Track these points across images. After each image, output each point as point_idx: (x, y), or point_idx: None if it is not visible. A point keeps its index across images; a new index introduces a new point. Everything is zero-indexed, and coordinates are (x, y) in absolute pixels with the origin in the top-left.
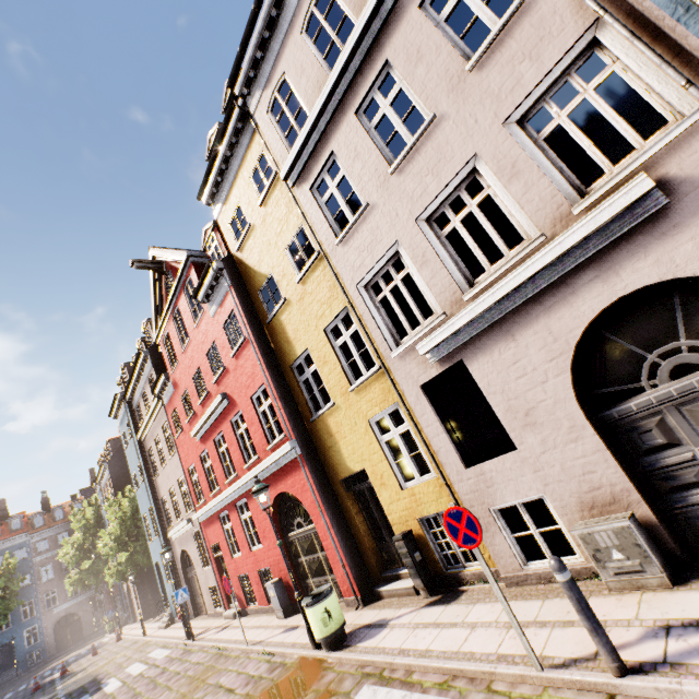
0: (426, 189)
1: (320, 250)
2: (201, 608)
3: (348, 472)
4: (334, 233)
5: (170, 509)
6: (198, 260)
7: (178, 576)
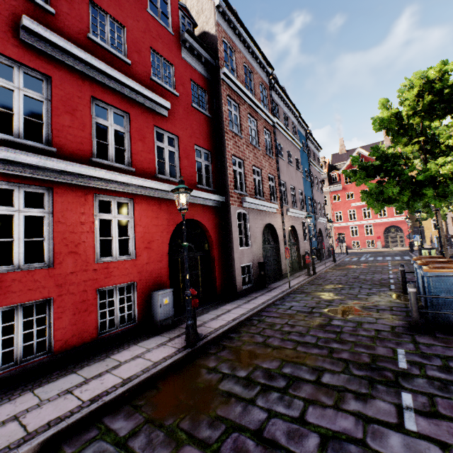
0: None
1: None
2: None
3: (417, 226)
4: None
5: None
6: None
7: None
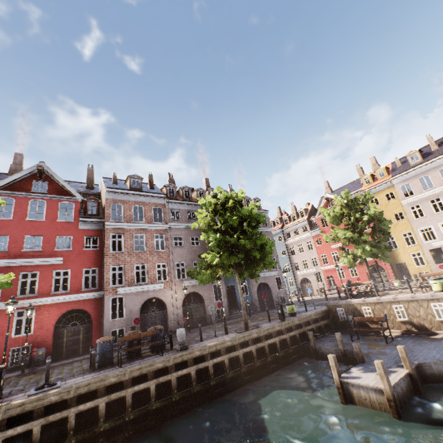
0: (441, 220)
1: (407, 219)
2: (306, 295)
3: (399, 262)
4: (413, 217)
5: (300, 266)
6: None
7: (297, 285)
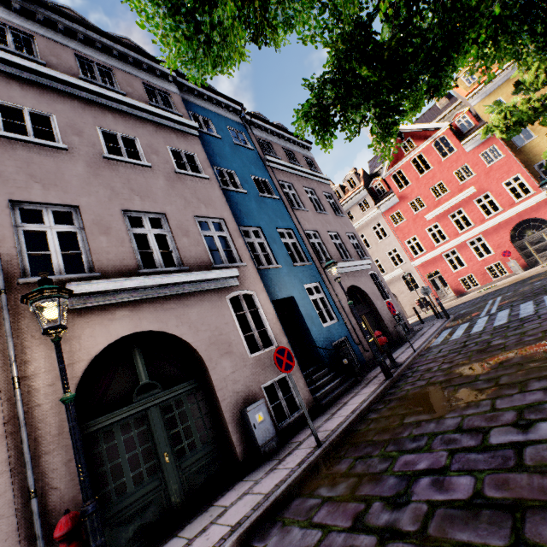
0: None
1: None
2: None
3: None
4: None
5: None
6: (450, 128)
7: None
